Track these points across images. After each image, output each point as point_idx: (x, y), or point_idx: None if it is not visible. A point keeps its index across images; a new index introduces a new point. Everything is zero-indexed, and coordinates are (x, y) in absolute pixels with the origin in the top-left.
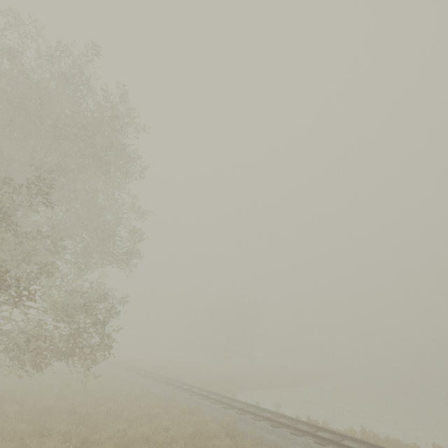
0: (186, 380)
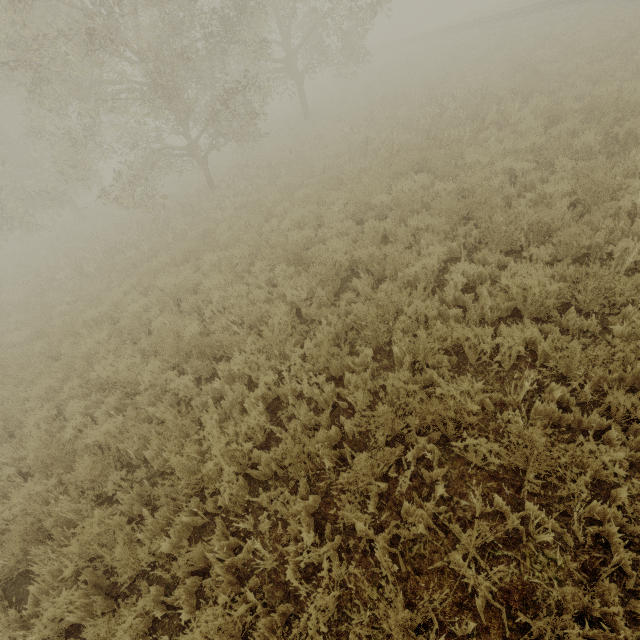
0: None
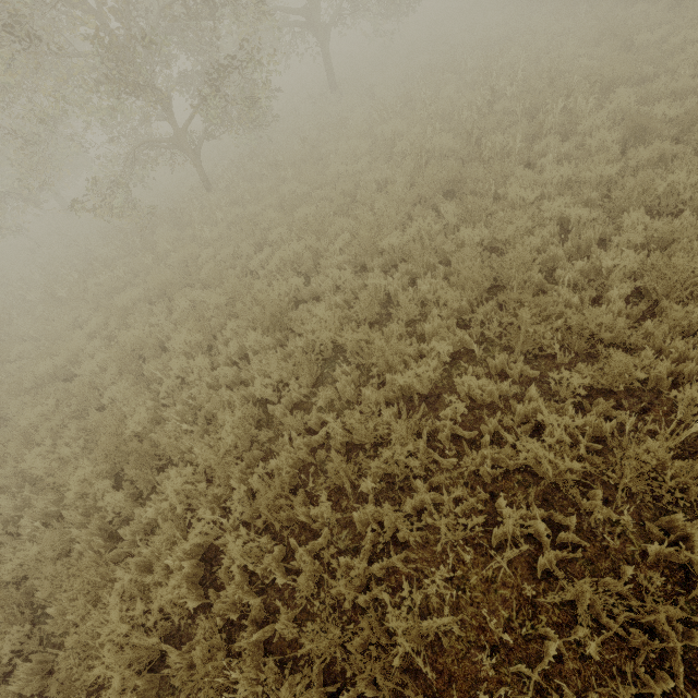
0: None
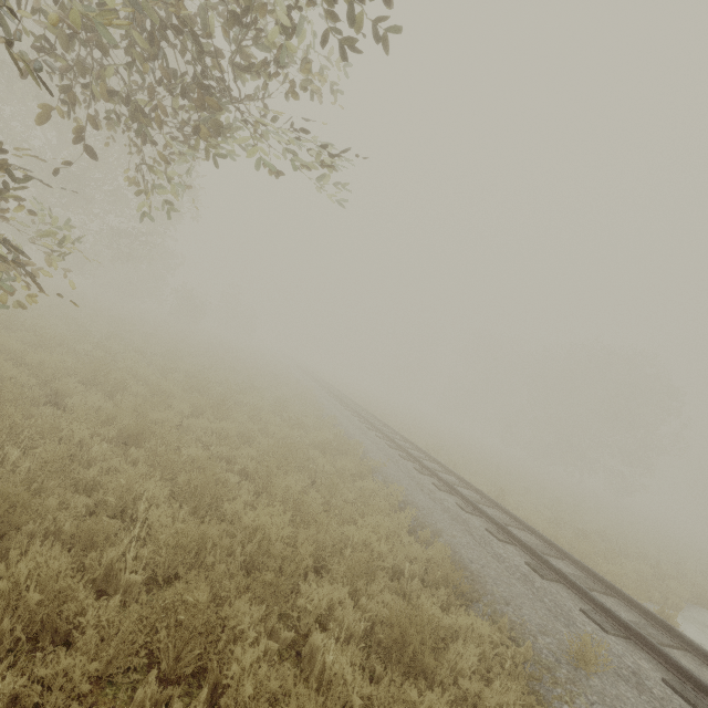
0: (528, 514)
